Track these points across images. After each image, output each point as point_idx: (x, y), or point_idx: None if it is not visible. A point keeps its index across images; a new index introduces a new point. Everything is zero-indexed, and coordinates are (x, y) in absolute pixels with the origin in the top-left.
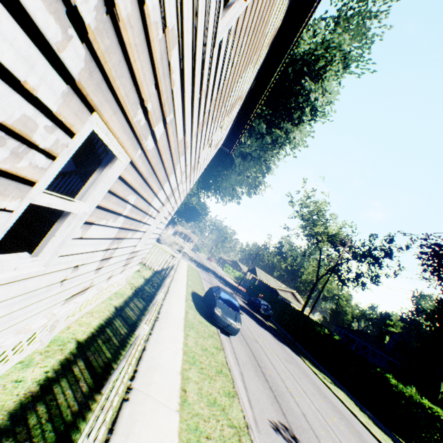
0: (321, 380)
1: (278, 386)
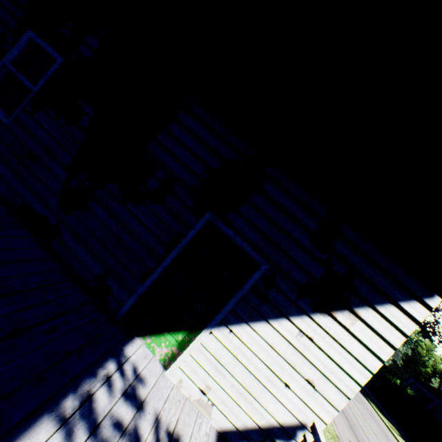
0: (388, 428)
1: (351, 418)
